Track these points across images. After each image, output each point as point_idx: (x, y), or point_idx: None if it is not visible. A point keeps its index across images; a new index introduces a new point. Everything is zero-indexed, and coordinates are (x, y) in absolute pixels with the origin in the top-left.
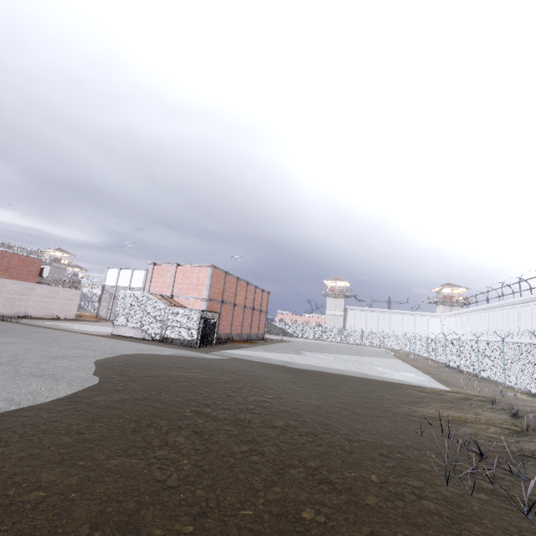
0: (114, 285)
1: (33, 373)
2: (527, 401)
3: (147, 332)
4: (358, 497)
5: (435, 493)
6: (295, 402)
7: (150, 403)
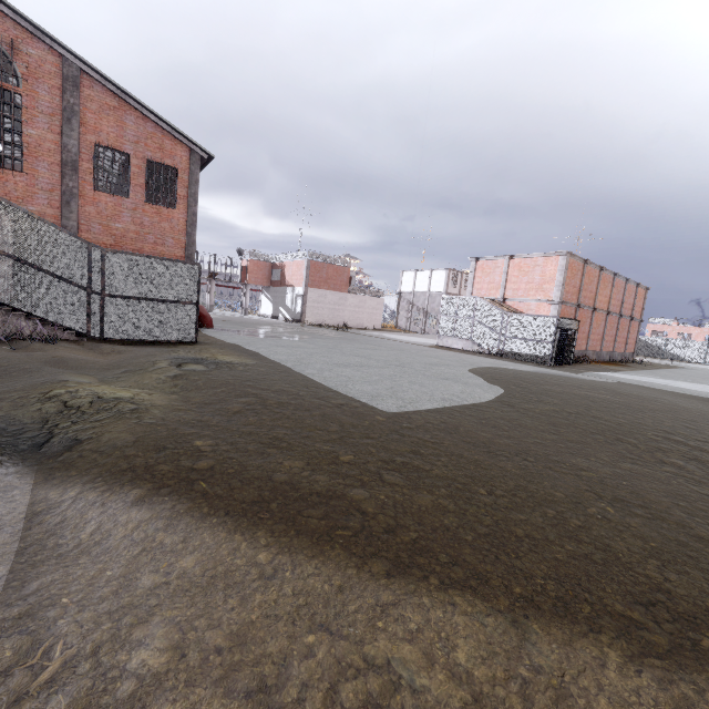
0: (411, 291)
1: (435, 376)
2: None
3: (480, 344)
4: None
5: None
6: None
7: (590, 418)
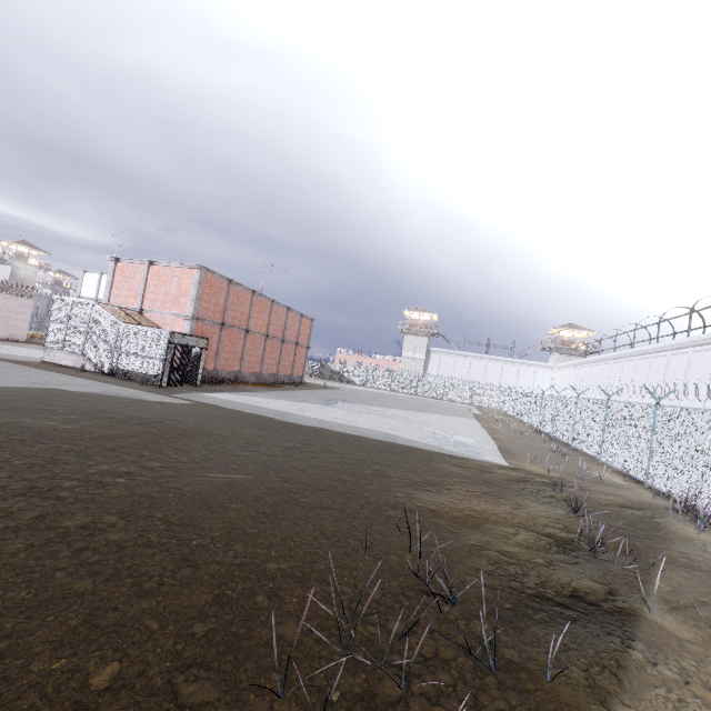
0: (93, 297)
1: None
2: (616, 486)
3: (92, 360)
4: None
5: None
6: (193, 477)
7: None
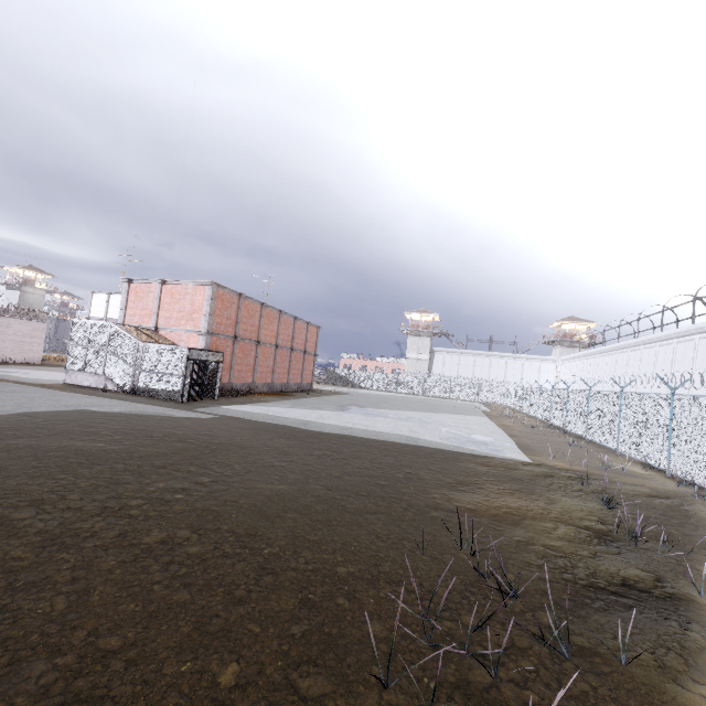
0: (102, 316)
1: None
2: (639, 477)
3: (113, 380)
4: None
5: None
6: (243, 489)
7: None
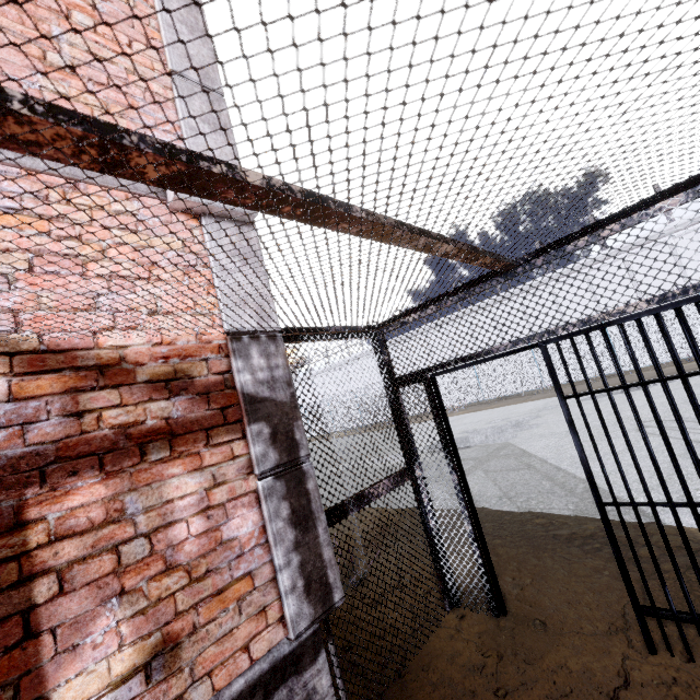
0: None
1: None
2: None
3: None
4: None
5: None
6: None
7: None
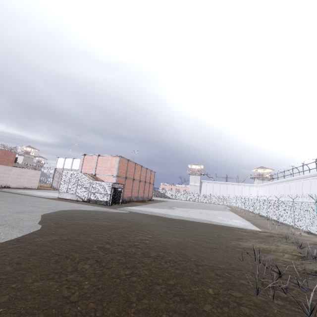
0: (61, 167)
1: None
2: (307, 237)
3: (79, 196)
4: (199, 305)
5: (250, 301)
6: (165, 240)
7: (71, 242)
